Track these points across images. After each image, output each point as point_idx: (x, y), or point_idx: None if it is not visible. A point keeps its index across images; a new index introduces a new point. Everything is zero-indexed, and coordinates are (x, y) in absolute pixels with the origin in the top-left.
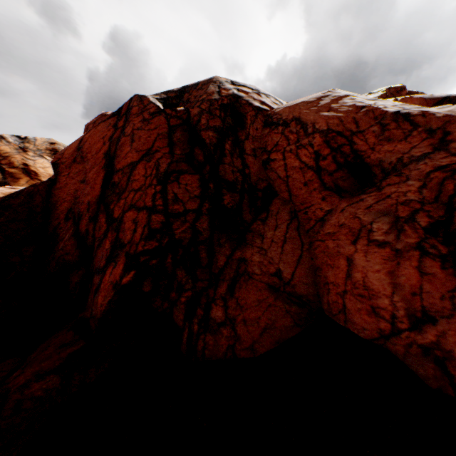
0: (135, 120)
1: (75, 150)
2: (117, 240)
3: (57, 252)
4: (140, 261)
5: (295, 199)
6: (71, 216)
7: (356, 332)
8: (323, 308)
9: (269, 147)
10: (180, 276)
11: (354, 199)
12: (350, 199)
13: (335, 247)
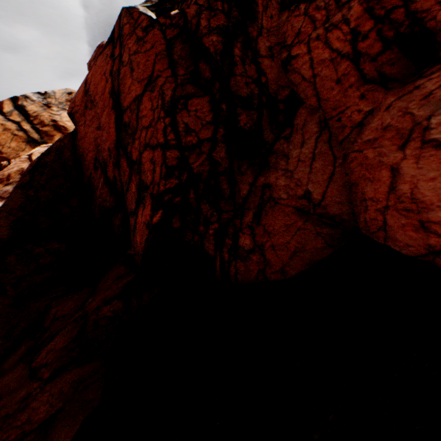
0: (129, 42)
1: (84, 95)
2: (140, 183)
3: (96, 200)
4: (164, 200)
5: (325, 104)
6: (98, 166)
7: (398, 249)
8: (358, 227)
9: (289, 40)
10: (205, 210)
11: (406, 89)
12: (401, 89)
13: (377, 157)
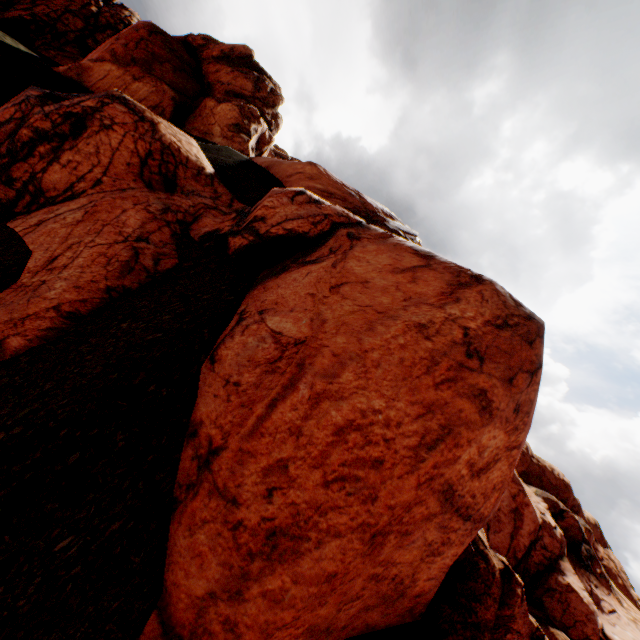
0: None
1: None
2: (32, 9)
3: None
4: (37, 19)
5: None
6: None
7: None
8: None
9: None
10: (49, 38)
11: None
12: None
13: None
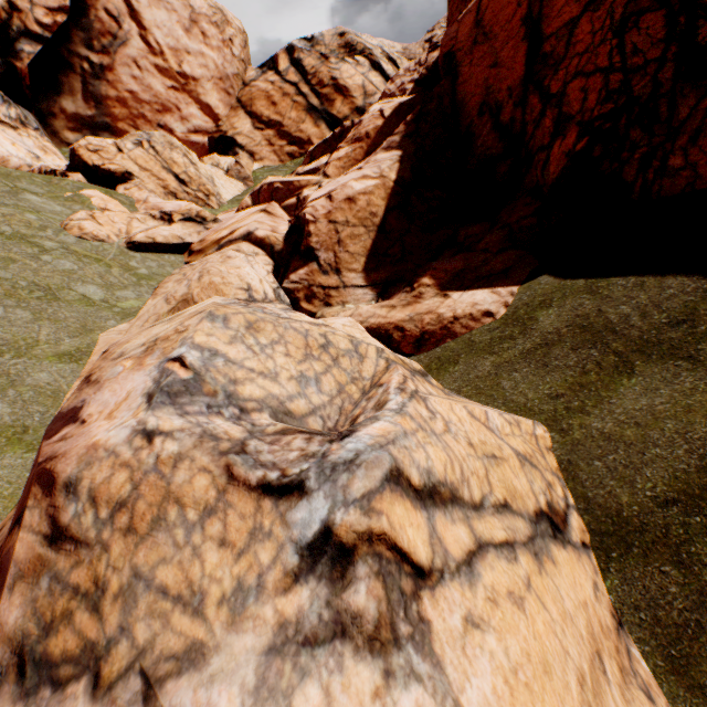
0: None
1: (472, 28)
2: (559, 116)
3: (475, 151)
4: (592, 127)
5: None
6: (485, 111)
7: None
8: None
9: None
10: (633, 137)
11: None
12: None
13: None
